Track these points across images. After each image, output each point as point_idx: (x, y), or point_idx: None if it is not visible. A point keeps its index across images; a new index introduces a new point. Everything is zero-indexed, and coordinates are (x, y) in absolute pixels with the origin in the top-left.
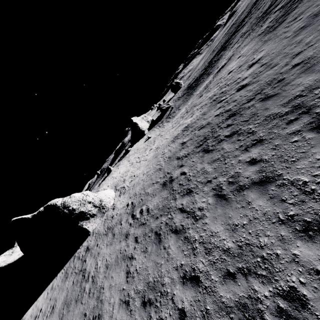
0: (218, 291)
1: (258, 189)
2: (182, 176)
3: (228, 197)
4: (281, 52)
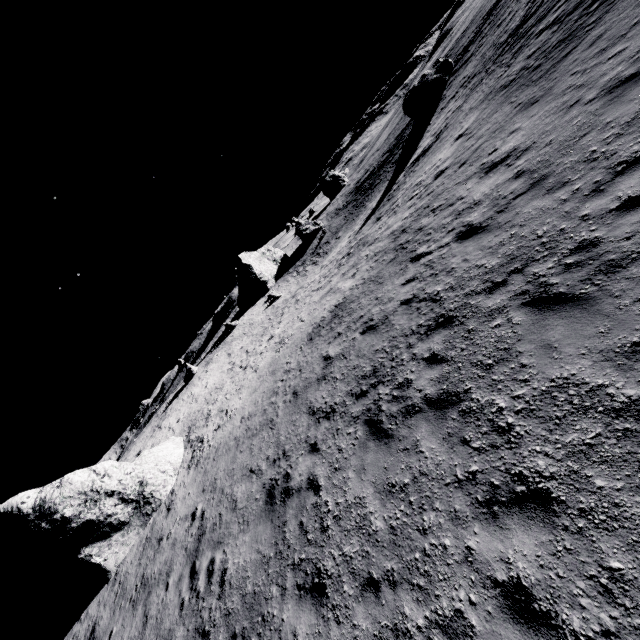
0: None
1: None
2: (310, 493)
3: None
4: (574, 145)
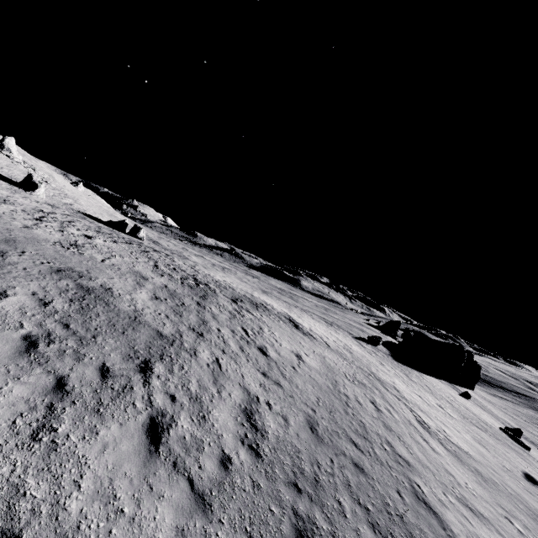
0: None
1: None
2: None
3: None
4: None
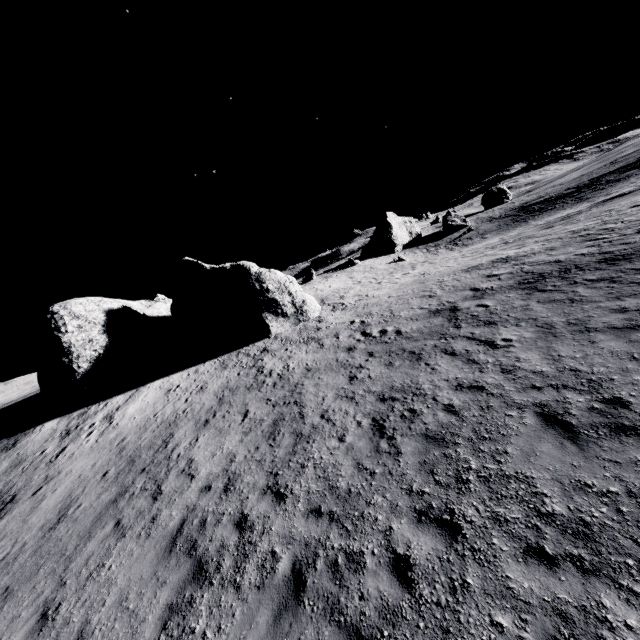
0: (512, 396)
1: (616, 333)
2: (479, 308)
3: (560, 335)
4: None
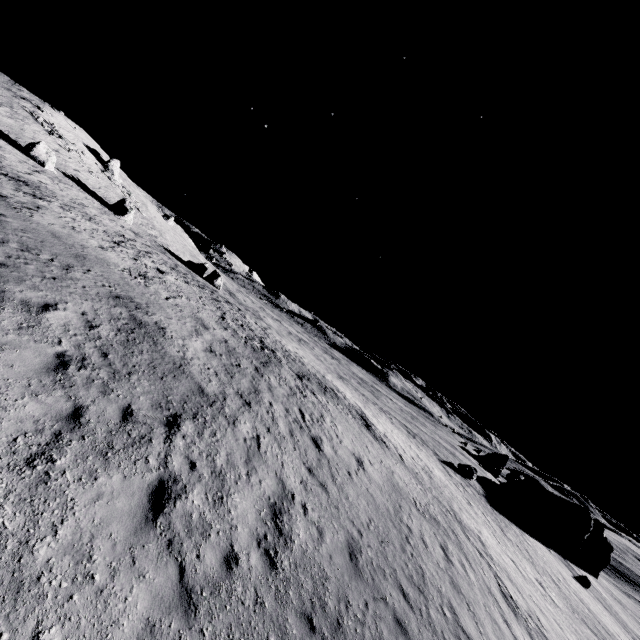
0: None
1: None
2: None
3: None
4: None
